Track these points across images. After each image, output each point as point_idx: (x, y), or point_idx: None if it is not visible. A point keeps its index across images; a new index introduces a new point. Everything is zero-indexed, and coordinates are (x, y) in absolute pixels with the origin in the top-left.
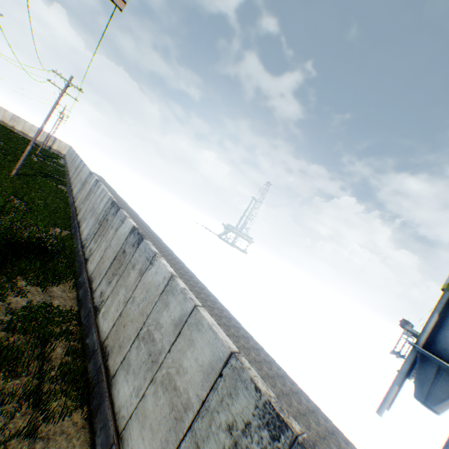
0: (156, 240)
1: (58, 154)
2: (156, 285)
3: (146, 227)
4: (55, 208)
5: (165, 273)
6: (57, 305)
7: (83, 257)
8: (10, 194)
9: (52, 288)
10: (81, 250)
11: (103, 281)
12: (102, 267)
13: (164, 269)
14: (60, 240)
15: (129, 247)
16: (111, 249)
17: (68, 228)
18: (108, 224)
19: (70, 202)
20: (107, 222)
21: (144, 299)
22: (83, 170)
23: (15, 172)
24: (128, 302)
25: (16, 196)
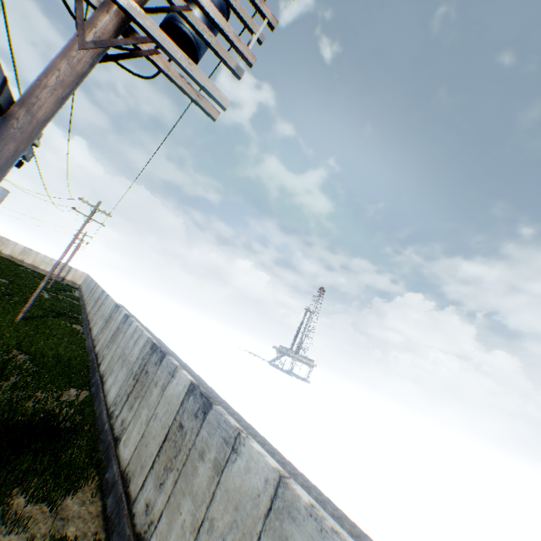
0: (198, 383)
1: (72, 285)
2: (253, 496)
3: (183, 366)
4: (70, 359)
5: (267, 471)
6: (74, 537)
7: (110, 433)
8: (13, 348)
9: (65, 500)
10: (106, 422)
11: (148, 481)
12: (145, 453)
13: (262, 461)
14: (77, 410)
15: (189, 418)
16: (157, 421)
17: (86, 386)
18: (148, 378)
19: (88, 346)
20: (147, 375)
21: (234, 525)
22: (105, 302)
23: (21, 316)
24: (200, 527)
25: (20, 349)
